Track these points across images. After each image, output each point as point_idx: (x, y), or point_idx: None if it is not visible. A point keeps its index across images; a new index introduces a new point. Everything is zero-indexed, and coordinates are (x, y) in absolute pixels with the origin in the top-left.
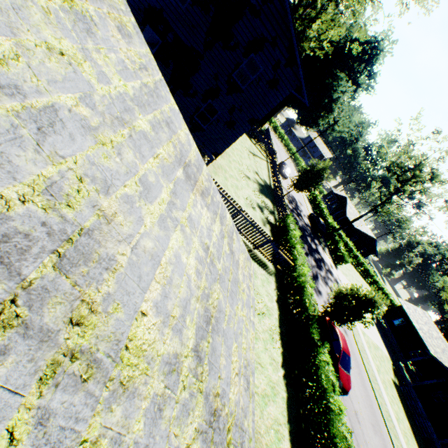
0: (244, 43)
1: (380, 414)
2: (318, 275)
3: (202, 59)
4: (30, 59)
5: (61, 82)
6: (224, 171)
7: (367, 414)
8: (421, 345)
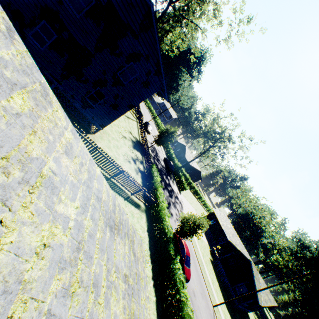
0: (126, 54)
1: (205, 284)
2: (171, 202)
3: (93, 57)
4: (31, 288)
5: (48, 275)
6: (108, 135)
7: (198, 288)
8: (223, 234)
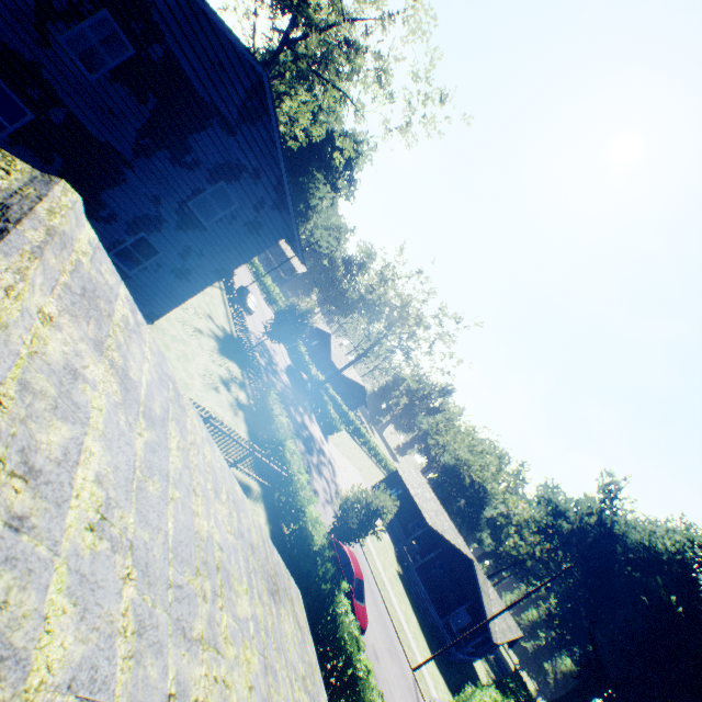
0: (210, 164)
1: (393, 628)
2: (311, 465)
3: (130, 167)
4: None
5: None
6: (162, 331)
7: (383, 640)
8: (418, 513)
